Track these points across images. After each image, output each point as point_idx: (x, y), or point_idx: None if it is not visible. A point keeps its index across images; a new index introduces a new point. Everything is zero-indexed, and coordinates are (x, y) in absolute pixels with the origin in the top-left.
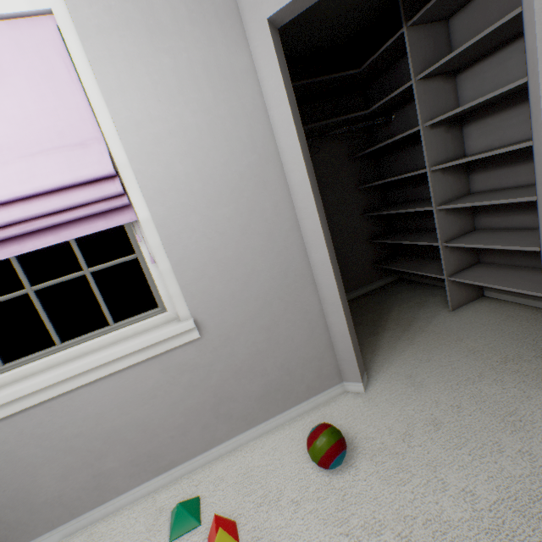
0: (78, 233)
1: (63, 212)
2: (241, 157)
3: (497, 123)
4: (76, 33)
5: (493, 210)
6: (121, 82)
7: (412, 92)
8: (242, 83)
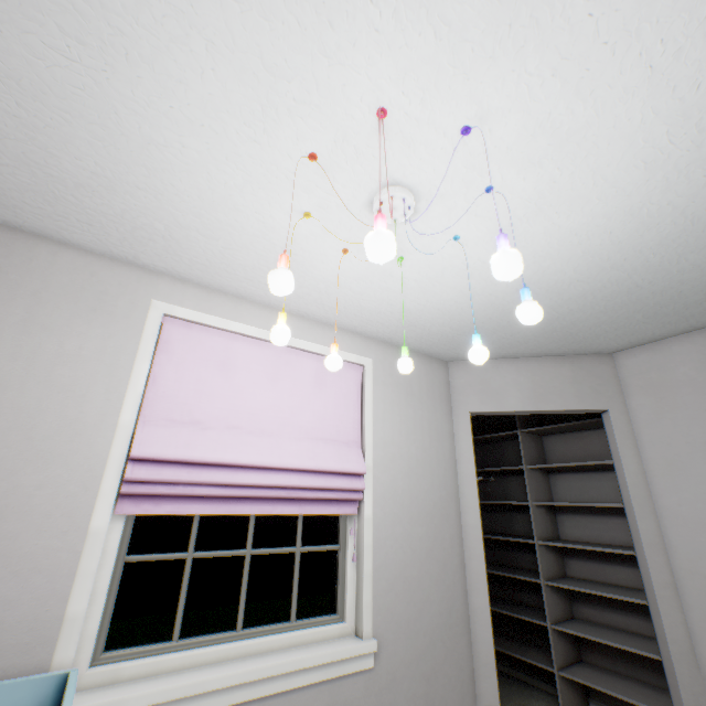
0: (315, 510)
1: (319, 489)
2: (437, 489)
3: (584, 521)
4: (372, 380)
5: (589, 600)
6: (384, 414)
7: (515, 470)
8: (446, 439)
